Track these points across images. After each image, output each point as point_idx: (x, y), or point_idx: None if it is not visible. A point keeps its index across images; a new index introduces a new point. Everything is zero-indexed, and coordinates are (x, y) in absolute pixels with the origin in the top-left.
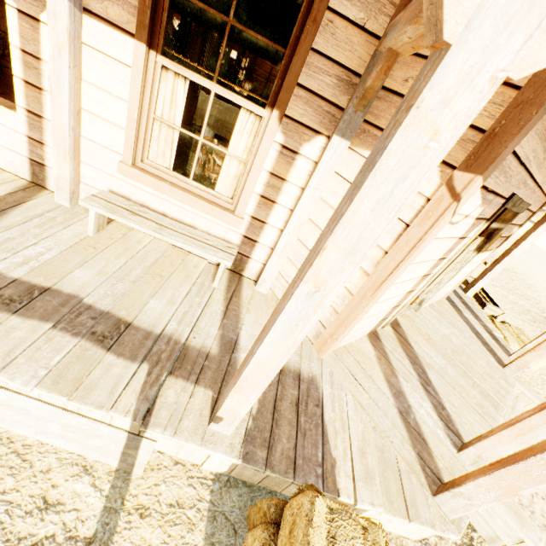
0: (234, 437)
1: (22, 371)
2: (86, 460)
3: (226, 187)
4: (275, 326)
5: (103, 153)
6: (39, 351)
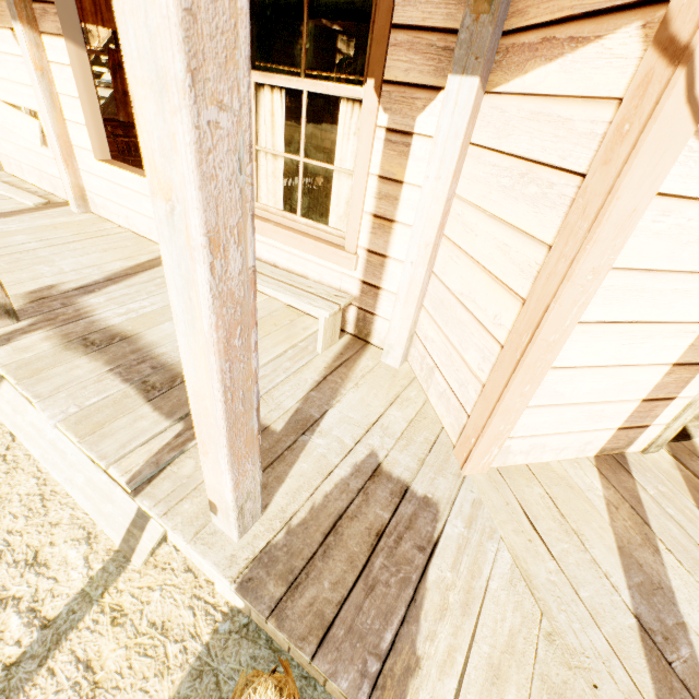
0: (243, 547)
1: (57, 405)
2: (95, 526)
3: (340, 218)
4: (174, 307)
5: None
6: (84, 389)
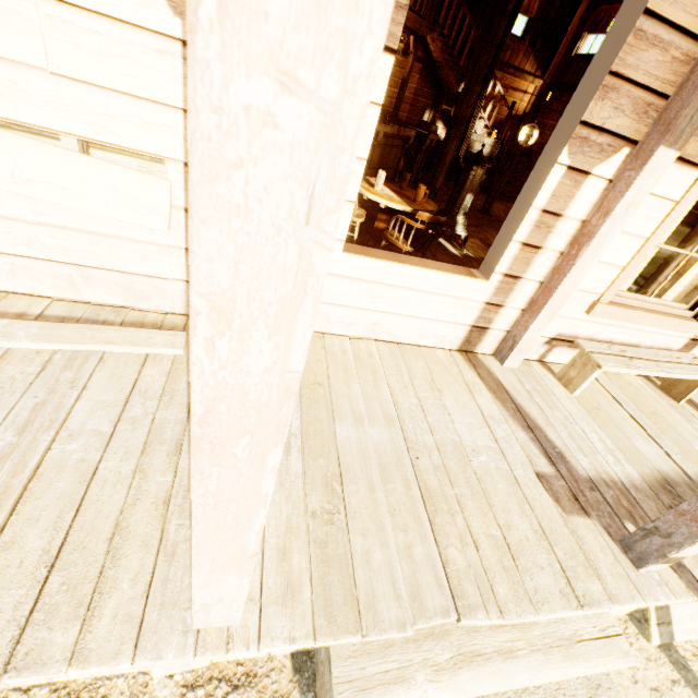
0: None
1: None
2: None
3: (677, 292)
4: None
5: (575, 298)
6: None
